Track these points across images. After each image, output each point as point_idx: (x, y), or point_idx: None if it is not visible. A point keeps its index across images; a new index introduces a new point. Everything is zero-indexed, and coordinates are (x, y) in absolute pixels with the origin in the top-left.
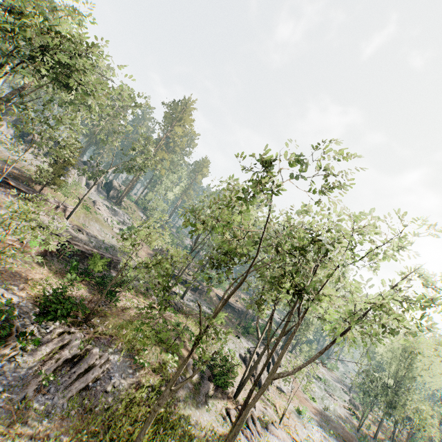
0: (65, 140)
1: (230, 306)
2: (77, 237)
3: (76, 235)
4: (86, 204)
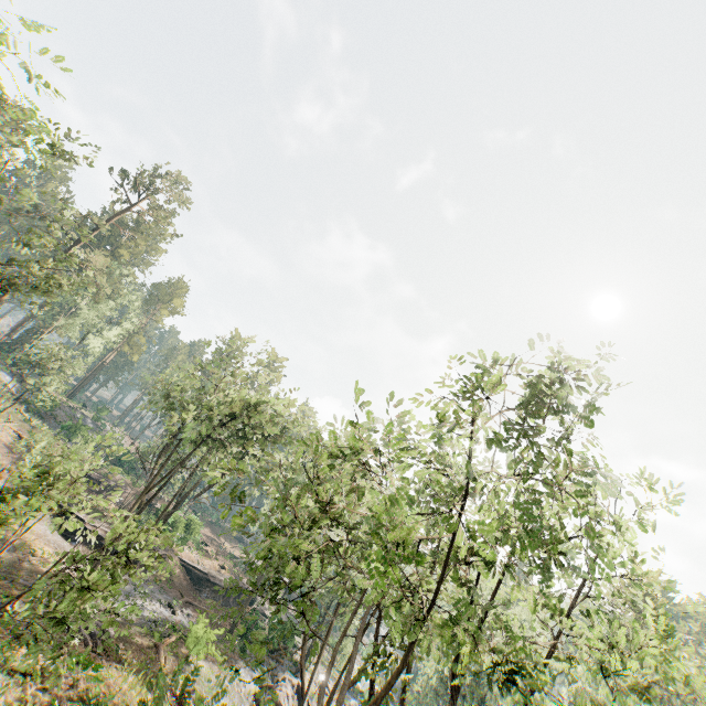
0: None
1: (209, 582)
2: None
3: None
4: None
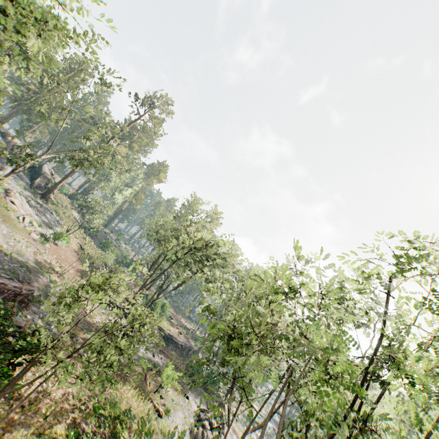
0: None
1: (173, 341)
2: None
3: None
4: None
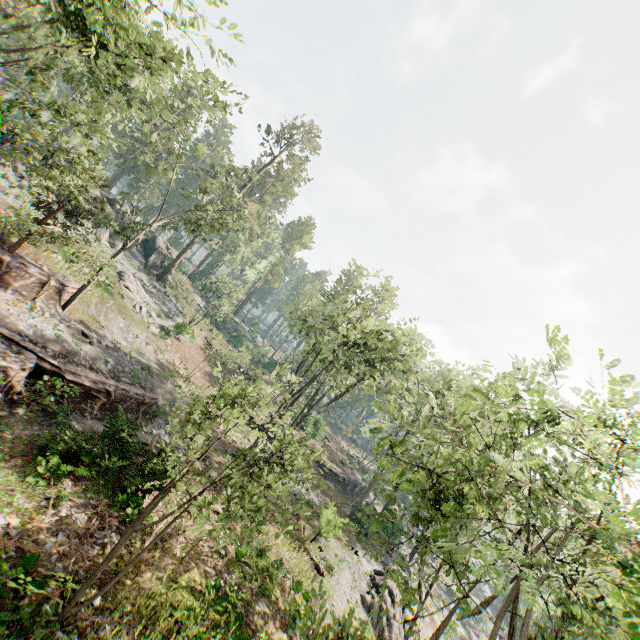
0: (67, 153)
1: (331, 472)
2: (76, 353)
3: (75, 347)
4: (105, 279)
